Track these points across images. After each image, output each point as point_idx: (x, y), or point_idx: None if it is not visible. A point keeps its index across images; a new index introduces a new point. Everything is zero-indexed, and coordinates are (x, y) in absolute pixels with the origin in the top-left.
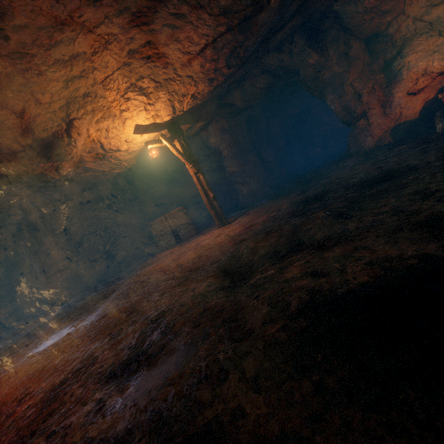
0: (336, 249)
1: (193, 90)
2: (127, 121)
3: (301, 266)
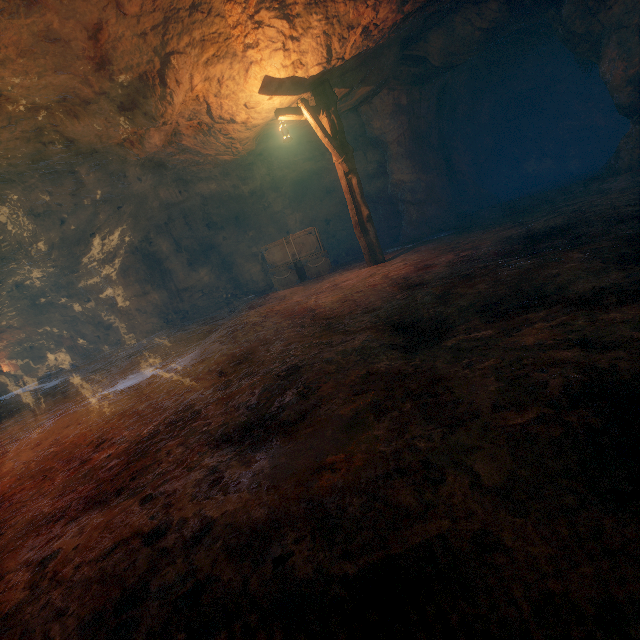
0: (627, 309)
1: (369, 17)
2: (252, 67)
3: (551, 329)
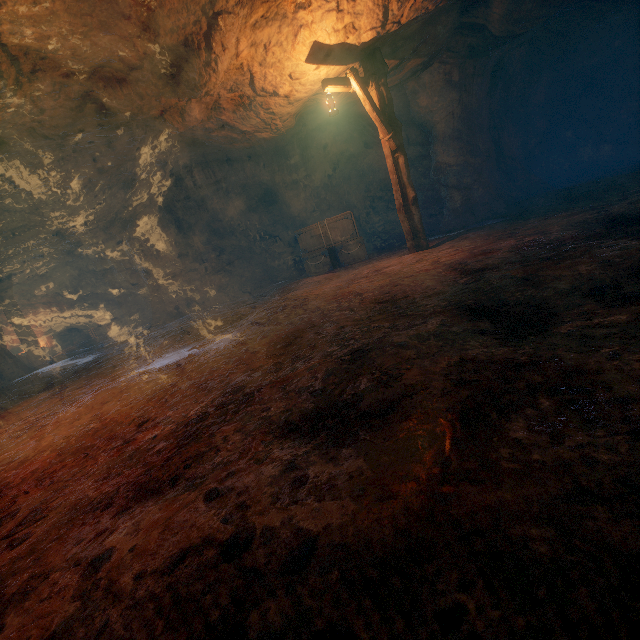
0: None
1: None
2: (301, 31)
3: None
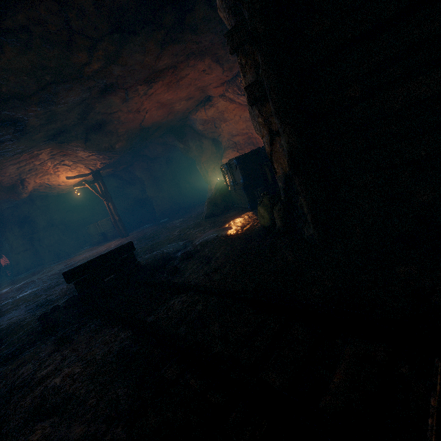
0: None
1: (100, 162)
2: (60, 175)
3: None
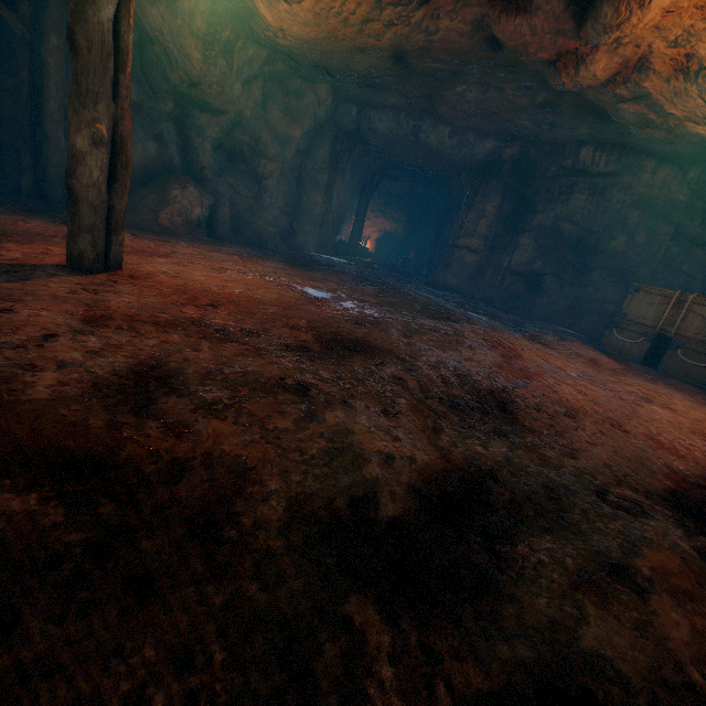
0: None
1: None
2: None
3: None
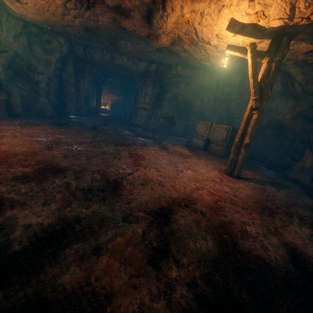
0: None
1: None
2: (223, 9)
3: None
